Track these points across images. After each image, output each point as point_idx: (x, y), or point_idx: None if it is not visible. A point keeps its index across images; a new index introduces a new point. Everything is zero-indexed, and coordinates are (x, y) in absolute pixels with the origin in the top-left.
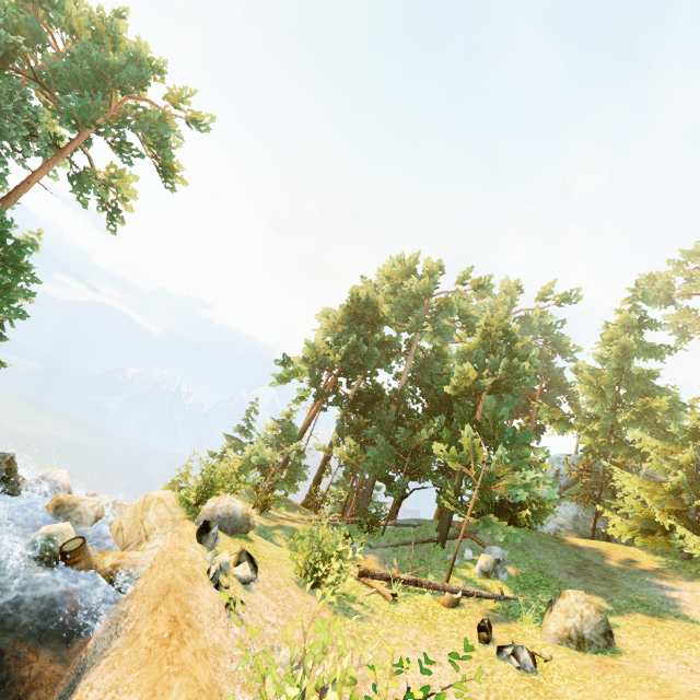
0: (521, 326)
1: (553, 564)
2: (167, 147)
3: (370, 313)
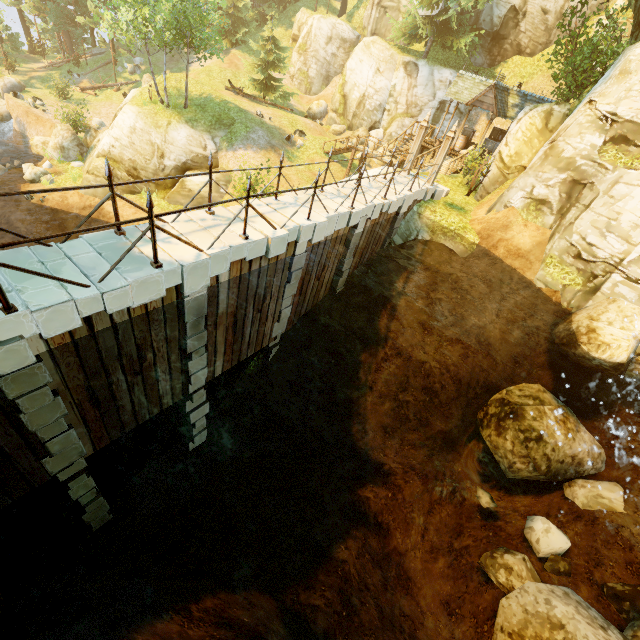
0: None
1: (162, 59)
2: None
3: None
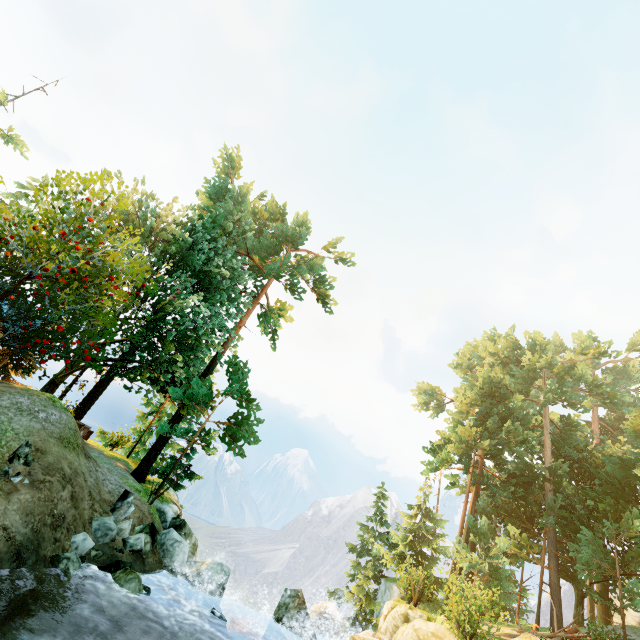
0: (614, 378)
1: None
2: (326, 281)
3: (502, 392)
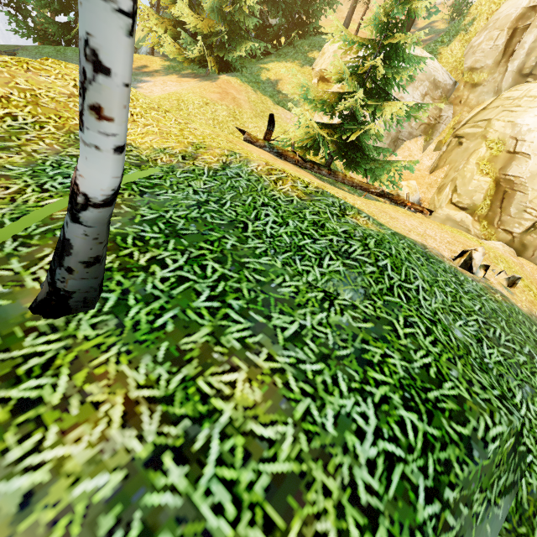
0: None
1: None
2: None
3: None
